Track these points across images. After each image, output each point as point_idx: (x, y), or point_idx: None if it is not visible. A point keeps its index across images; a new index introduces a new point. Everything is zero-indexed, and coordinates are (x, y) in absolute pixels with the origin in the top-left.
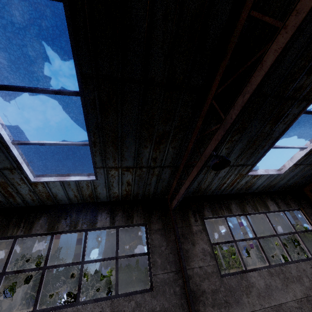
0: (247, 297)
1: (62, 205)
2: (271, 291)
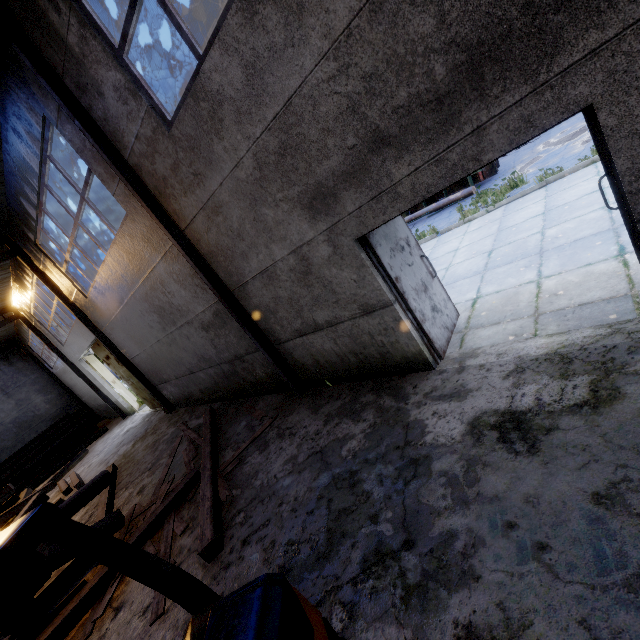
0: (221, 140)
1: (6, 171)
2: (261, 81)
